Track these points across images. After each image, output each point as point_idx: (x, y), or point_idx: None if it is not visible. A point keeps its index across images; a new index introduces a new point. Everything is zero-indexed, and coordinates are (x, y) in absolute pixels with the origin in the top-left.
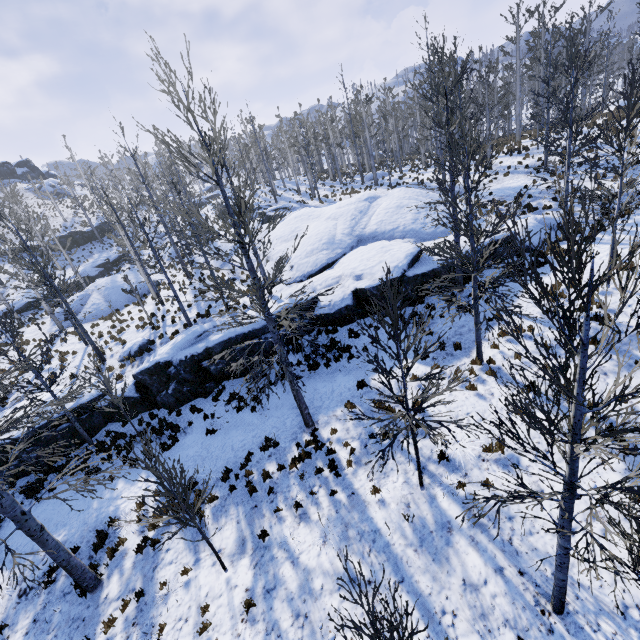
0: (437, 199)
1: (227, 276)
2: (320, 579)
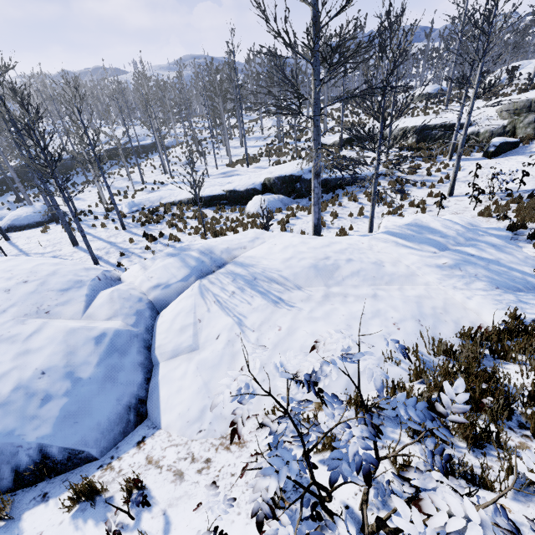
0: (145, 131)
1: None
2: (89, 189)
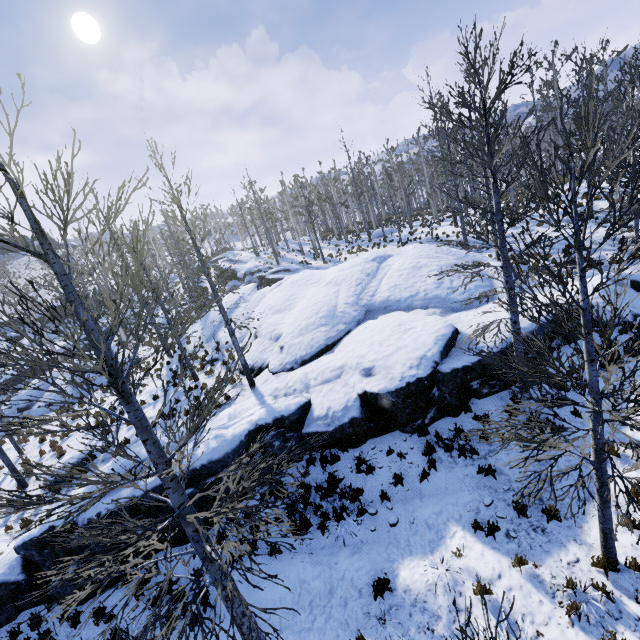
0: (462, 256)
1: (210, 354)
2: None
